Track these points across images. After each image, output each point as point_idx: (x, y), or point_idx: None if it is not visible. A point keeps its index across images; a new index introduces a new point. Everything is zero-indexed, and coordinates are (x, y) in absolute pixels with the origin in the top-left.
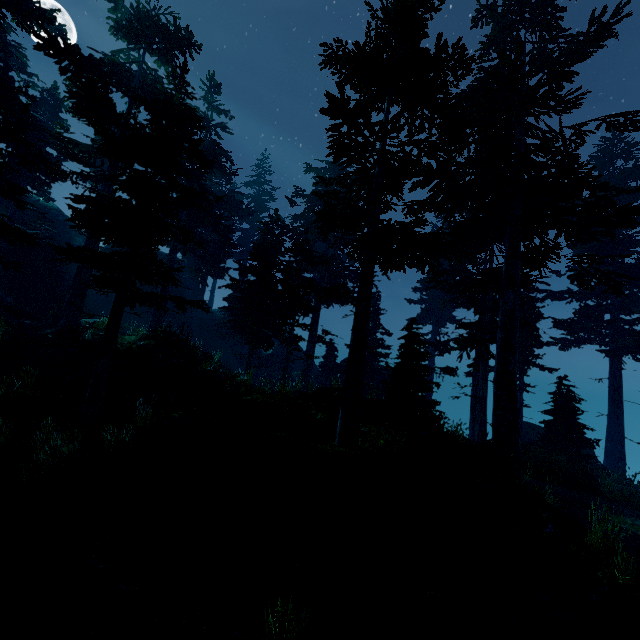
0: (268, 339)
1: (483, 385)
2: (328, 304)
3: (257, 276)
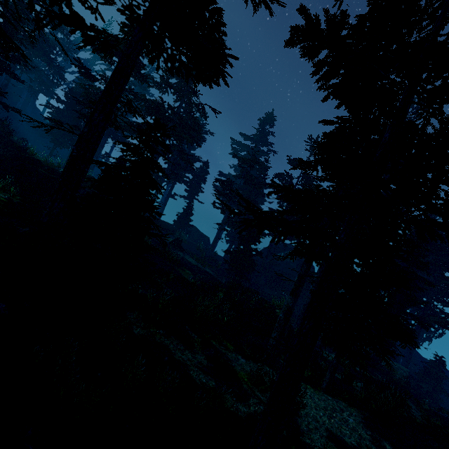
0: (65, 144)
1: (155, 193)
2: (113, 140)
3: (66, 108)
